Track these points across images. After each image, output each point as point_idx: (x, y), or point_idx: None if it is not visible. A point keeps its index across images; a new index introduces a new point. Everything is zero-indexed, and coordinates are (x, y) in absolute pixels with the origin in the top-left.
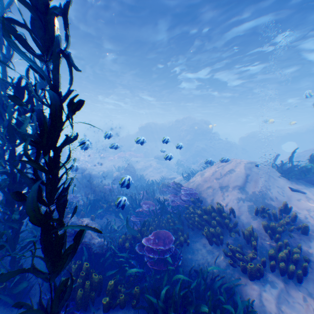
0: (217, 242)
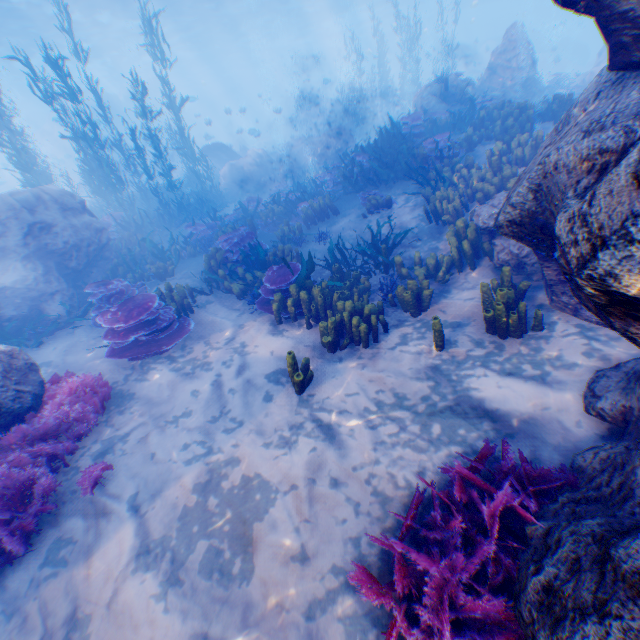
0: None
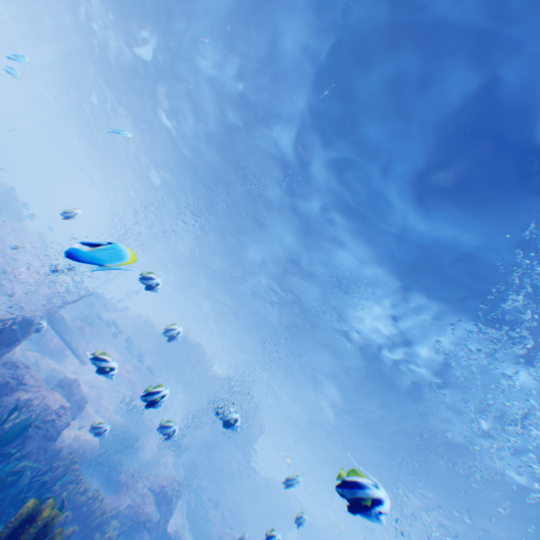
0: None
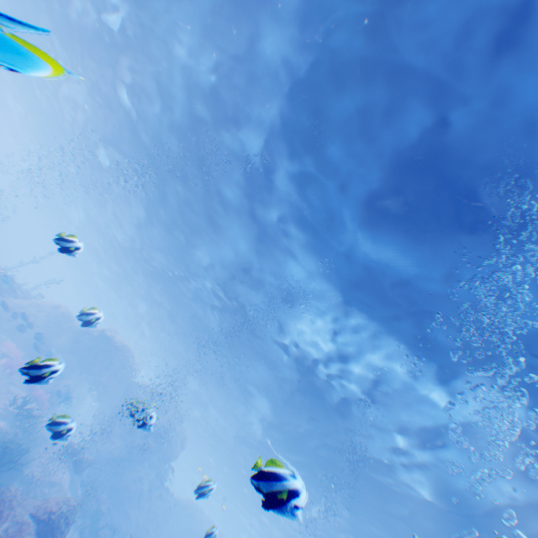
0: None
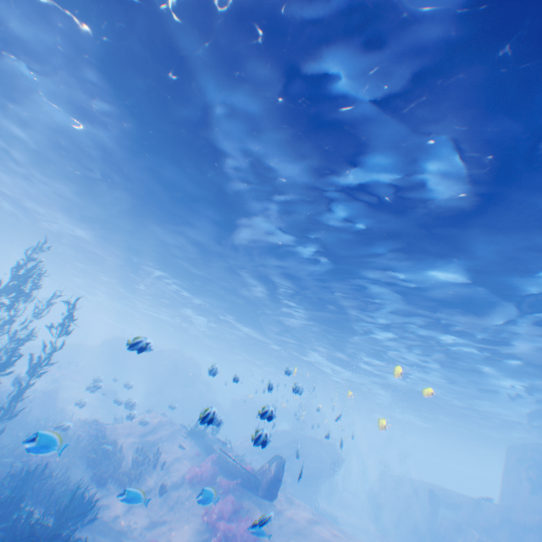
0: (94, 466)
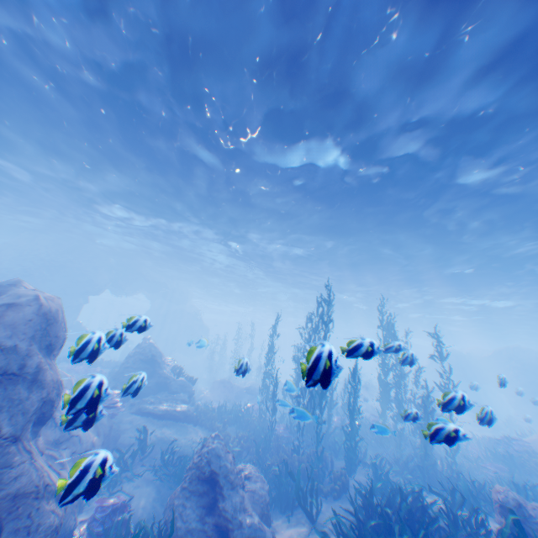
0: None
